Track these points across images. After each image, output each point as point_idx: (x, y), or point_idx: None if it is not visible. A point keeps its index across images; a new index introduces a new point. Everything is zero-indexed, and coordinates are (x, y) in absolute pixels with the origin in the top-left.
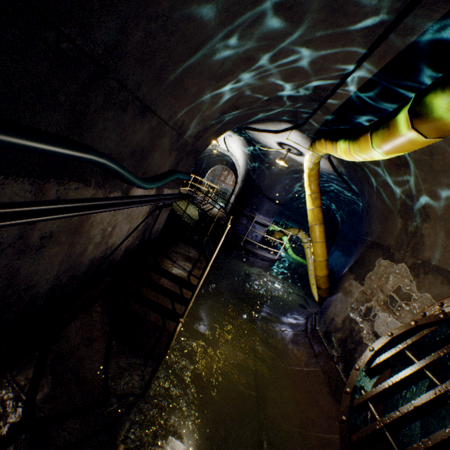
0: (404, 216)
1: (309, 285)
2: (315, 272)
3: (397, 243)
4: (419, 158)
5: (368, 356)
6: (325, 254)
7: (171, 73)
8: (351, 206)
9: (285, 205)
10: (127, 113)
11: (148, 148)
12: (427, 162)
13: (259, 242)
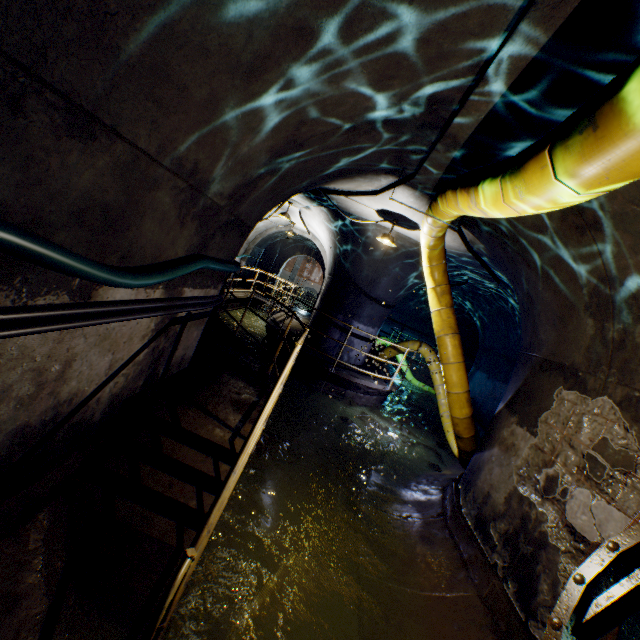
0: (598, 315)
1: (442, 429)
2: (451, 412)
3: (589, 361)
4: (621, 211)
5: (574, 595)
6: (464, 382)
7: (127, 36)
8: (496, 303)
9: (397, 307)
10: (28, 119)
11: (122, 209)
12: (637, 215)
13: (361, 365)
